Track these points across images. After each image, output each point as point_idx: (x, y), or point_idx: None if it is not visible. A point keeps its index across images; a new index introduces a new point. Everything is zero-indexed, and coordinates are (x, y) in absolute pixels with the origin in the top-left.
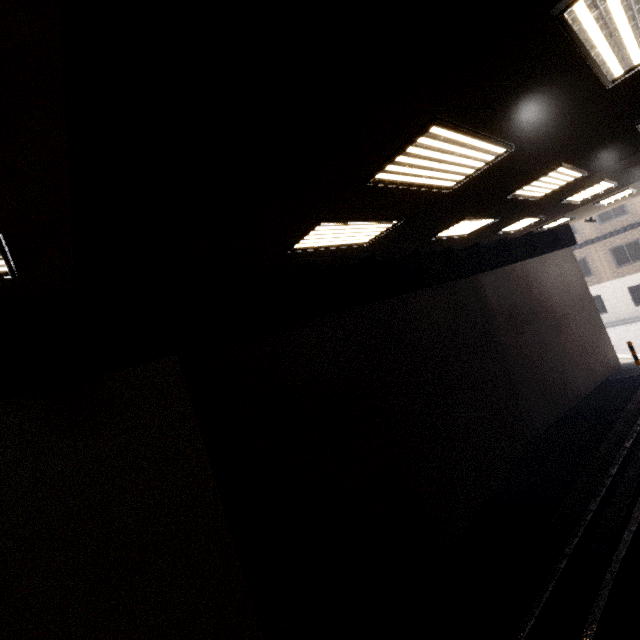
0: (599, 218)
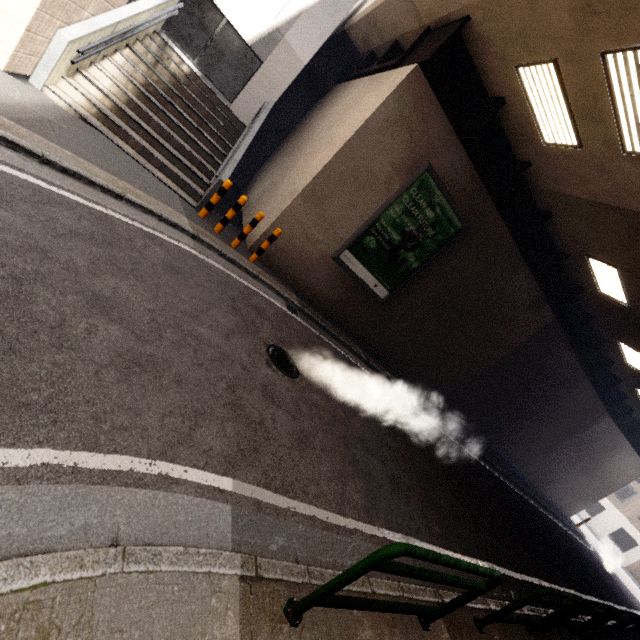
0: None
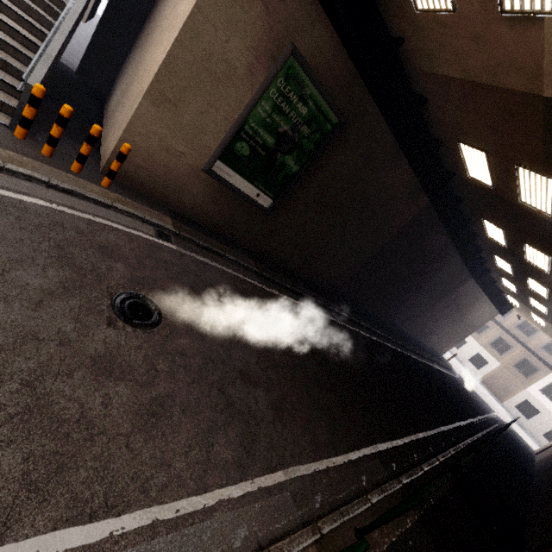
0: (519, 325)
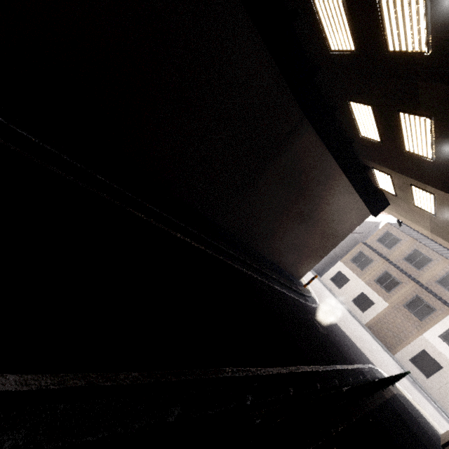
0: (408, 257)
